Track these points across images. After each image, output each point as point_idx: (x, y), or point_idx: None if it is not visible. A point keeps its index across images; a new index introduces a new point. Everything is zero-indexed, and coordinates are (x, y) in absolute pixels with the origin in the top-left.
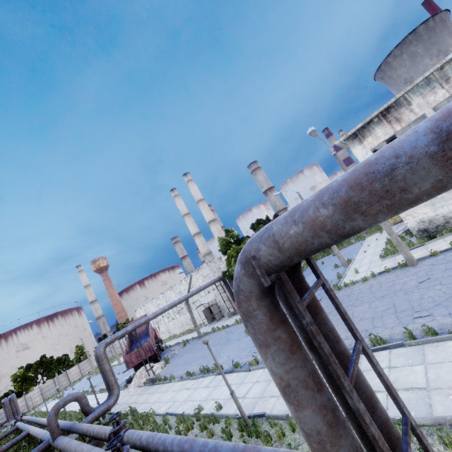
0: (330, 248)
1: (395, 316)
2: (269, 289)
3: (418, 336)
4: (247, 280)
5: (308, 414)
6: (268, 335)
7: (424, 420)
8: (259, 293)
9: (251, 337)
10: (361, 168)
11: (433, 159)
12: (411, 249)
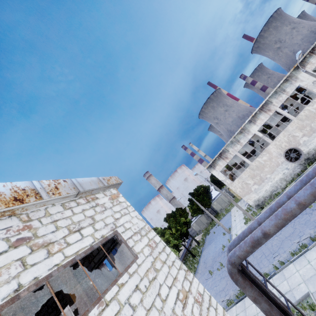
0: (213, 220)
1: (266, 259)
2: (239, 270)
3: (279, 267)
4: (233, 269)
5: (263, 304)
6: (244, 284)
7: (294, 303)
8: (237, 272)
9: (239, 287)
10: (251, 238)
11: (263, 238)
12: (256, 216)
